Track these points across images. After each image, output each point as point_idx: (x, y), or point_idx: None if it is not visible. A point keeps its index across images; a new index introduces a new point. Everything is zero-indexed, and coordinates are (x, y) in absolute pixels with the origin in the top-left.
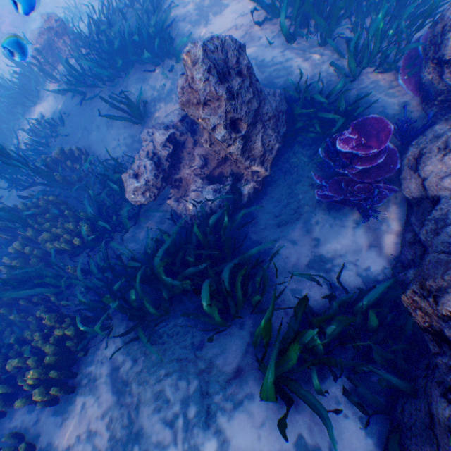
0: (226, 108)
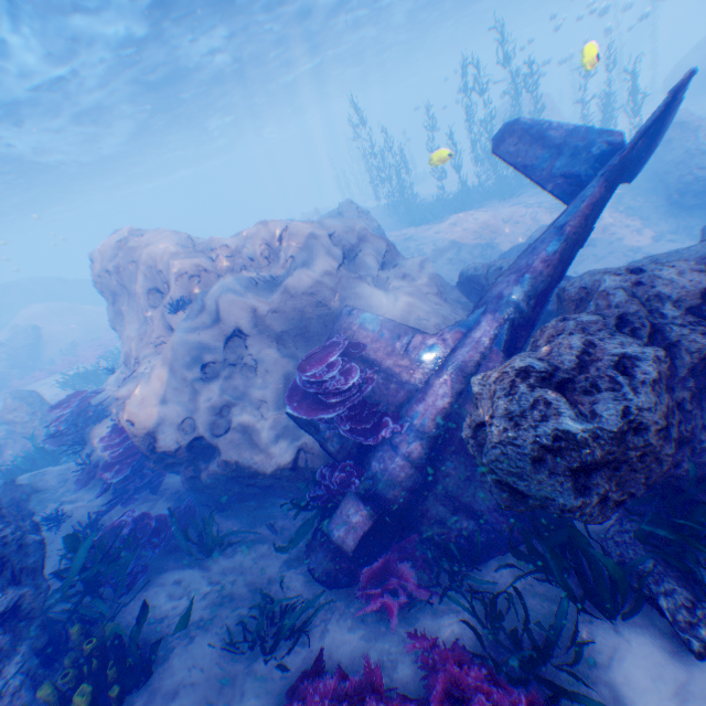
0: (29, 408)
